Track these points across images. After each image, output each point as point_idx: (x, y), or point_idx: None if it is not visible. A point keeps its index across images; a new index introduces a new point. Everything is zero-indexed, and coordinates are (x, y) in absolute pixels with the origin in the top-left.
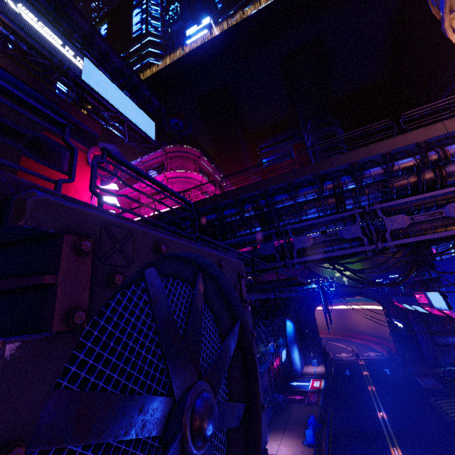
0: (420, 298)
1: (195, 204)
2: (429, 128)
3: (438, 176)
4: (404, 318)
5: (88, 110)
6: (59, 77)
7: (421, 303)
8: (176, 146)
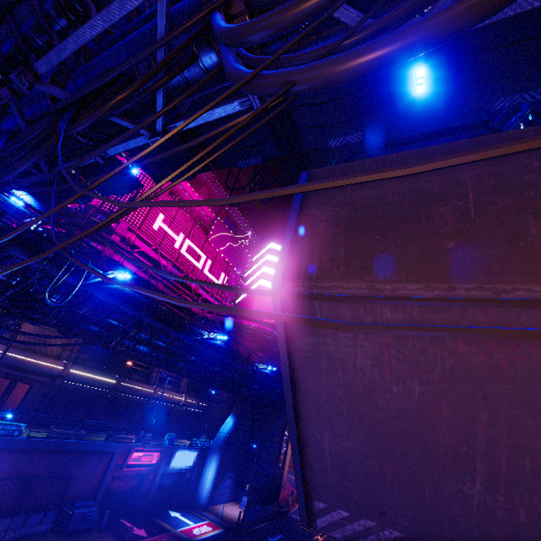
0: None
1: None
2: None
3: None
4: None
5: None
6: None
7: None
8: None
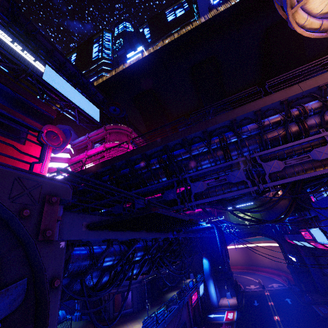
0: (305, 235)
1: (112, 160)
2: (288, 89)
3: (301, 128)
4: (296, 253)
5: (48, 100)
6: (25, 77)
7: (307, 239)
8: (113, 125)
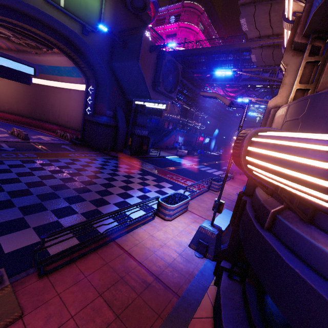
0: None
1: (184, 51)
2: (268, 41)
3: None
4: None
5: None
6: None
7: None
8: (190, 3)
